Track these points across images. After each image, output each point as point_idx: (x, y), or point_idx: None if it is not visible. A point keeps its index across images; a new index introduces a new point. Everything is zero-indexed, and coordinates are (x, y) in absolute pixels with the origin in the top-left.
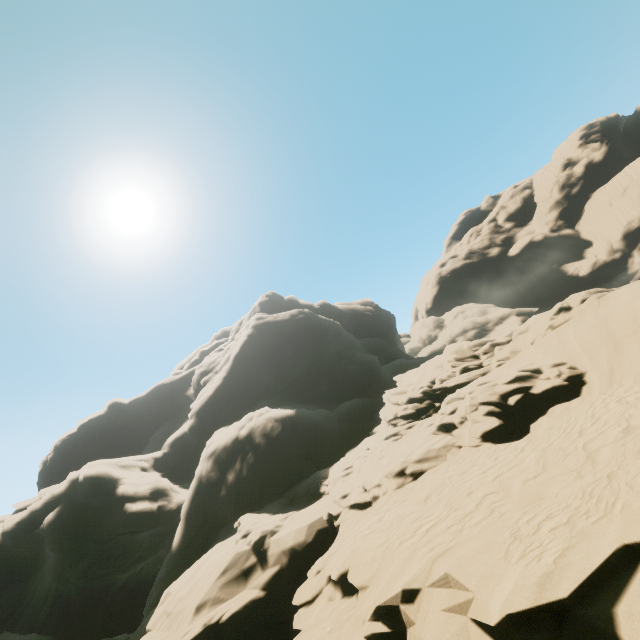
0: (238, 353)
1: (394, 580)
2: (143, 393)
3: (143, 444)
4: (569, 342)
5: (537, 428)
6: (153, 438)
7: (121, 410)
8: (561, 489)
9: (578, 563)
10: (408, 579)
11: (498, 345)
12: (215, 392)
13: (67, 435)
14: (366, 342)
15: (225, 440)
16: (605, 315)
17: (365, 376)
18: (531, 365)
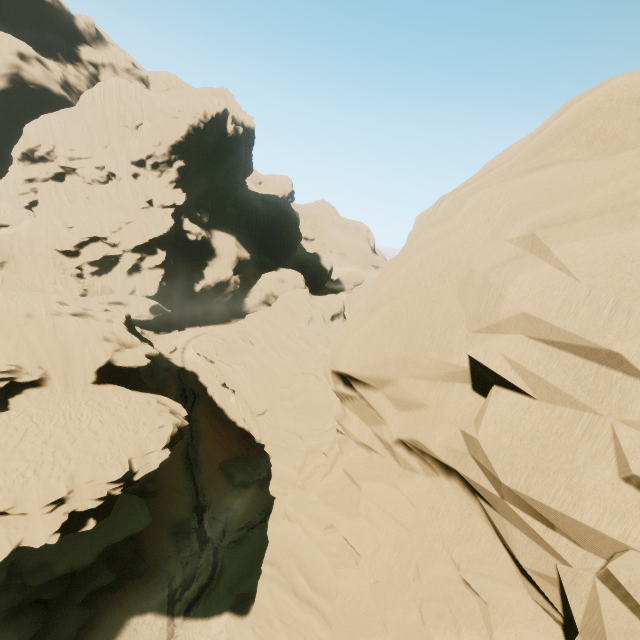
0: None
1: (52, 493)
2: None
3: None
4: (37, 348)
5: (19, 403)
6: None
7: None
8: (99, 447)
9: (126, 464)
10: (67, 488)
11: None
12: None
13: None
14: None
15: None
16: (66, 344)
17: None
18: (11, 358)
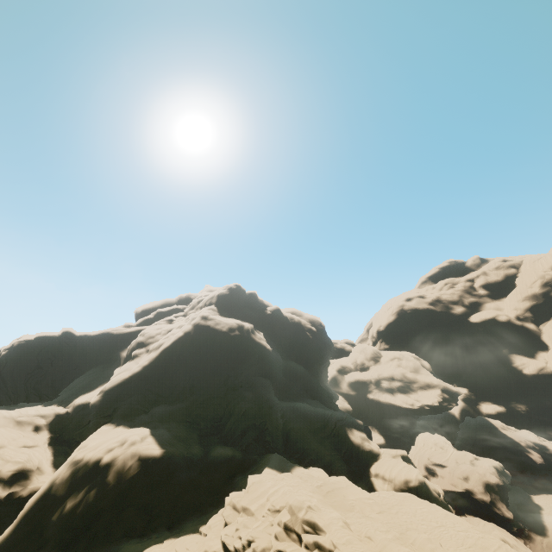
0: (168, 347)
1: None
2: (93, 333)
3: (76, 373)
4: None
5: None
6: (76, 382)
7: (71, 339)
8: None
9: None
10: None
11: (319, 549)
12: (130, 377)
13: (25, 339)
14: (290, 368)
15: (91, 455)
16: None
17: (255, 423)
18: None
